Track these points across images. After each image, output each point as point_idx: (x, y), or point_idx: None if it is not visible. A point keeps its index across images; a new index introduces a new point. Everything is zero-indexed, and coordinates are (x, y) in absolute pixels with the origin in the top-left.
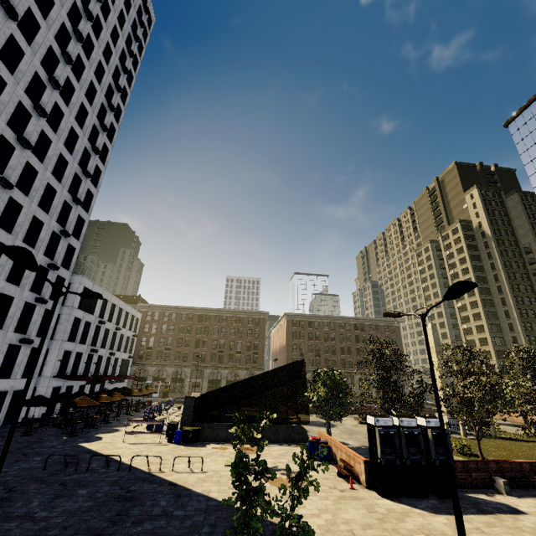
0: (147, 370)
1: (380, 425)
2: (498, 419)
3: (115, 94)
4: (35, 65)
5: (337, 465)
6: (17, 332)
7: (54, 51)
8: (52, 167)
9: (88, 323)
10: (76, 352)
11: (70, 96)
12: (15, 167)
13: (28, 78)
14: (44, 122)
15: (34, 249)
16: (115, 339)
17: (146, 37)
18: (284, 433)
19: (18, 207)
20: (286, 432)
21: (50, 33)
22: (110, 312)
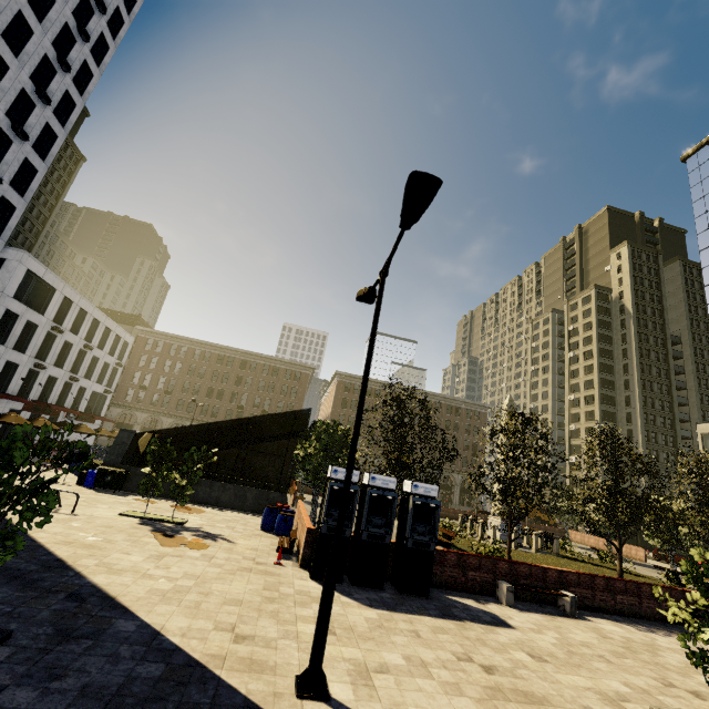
0: (136, 416)
1: (338, 479)
2: (580, 542)
3: None
4: None
5: (285, 537)
6: None
7: None
8: None
9: (33, 325)
10: (8, 361)
11: None
12: None
13: None
14: None
15: None
16: (83, 361)
17: None
18: (254, 499)
19: None
20: (258, 499)
21: None
22: (78, 321)
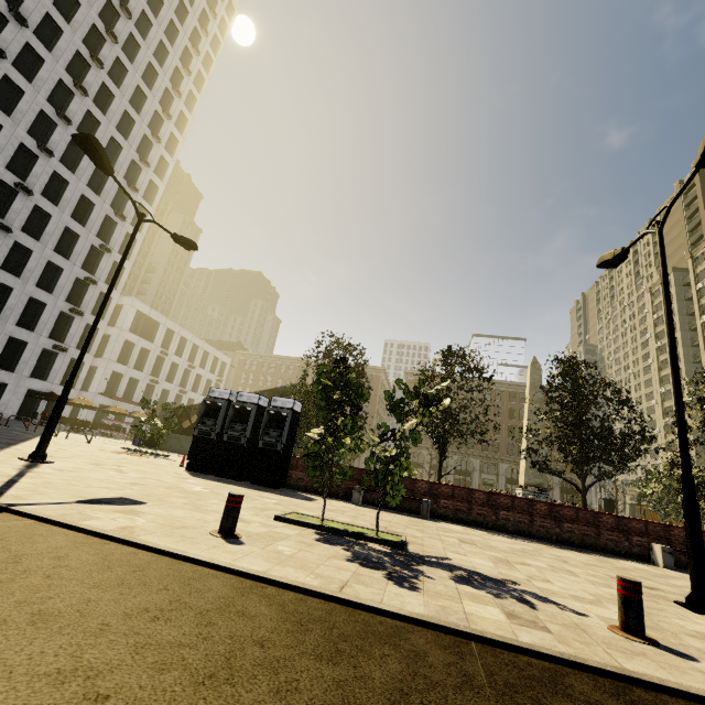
0: None
1: (213, 397)
2: None
3: (175, 100)
4: (59, 73)
5: None
6: (54, 340)
7: (84, 56)
8: (87, 179)
9: (147, 351)
10: (132, 377)
11: (110, 104)
12: (40, 175)
13: (51, 86)
14: (75, 132)
15: (69, 260)
16: (189, 378)
17: (225, 30)
18: None
19: (49, 217)
20: None
21: (77, 37)
22: (181, 347)
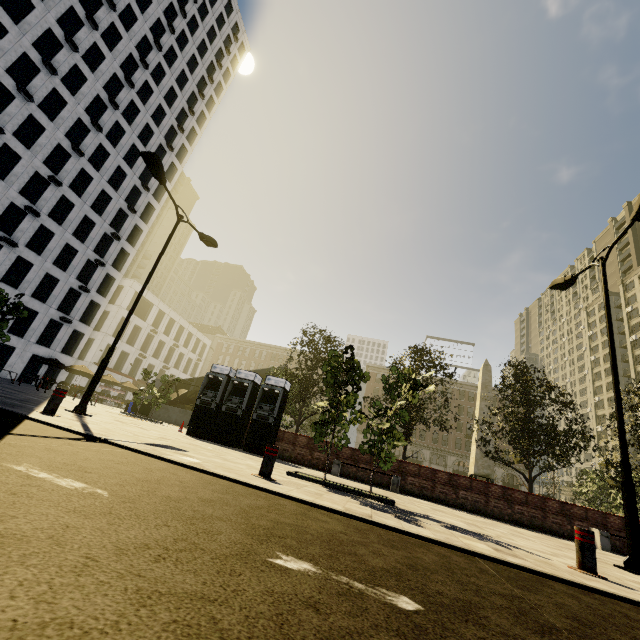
0: None
1: (215, 372)
2: None
3: (189, 118)
4: (98, 89)
5: None
6: (61, 312)
7: (119, 78)
8: (109, 177)
9: (139, 328)
10: (123, 351)
11: (135, 117)
12: (70, 171)
13: (90, 99)
14: (103, 137)
15: (84, 244)
16: (173, 355)
17: (236, 65)
18: None
19: (72, 206)
20: None
21: (116, 62)
22: (169, 327)
